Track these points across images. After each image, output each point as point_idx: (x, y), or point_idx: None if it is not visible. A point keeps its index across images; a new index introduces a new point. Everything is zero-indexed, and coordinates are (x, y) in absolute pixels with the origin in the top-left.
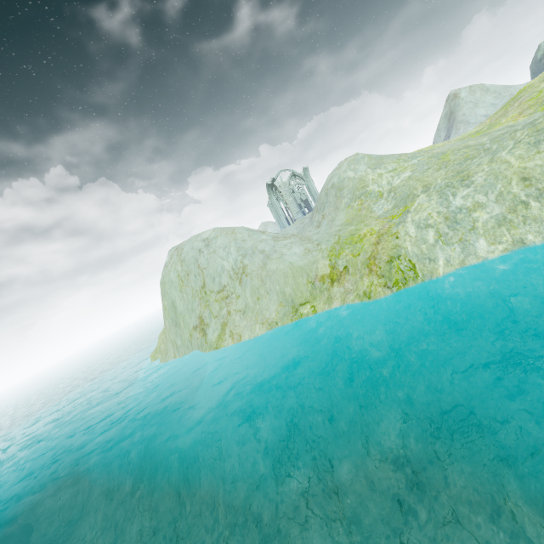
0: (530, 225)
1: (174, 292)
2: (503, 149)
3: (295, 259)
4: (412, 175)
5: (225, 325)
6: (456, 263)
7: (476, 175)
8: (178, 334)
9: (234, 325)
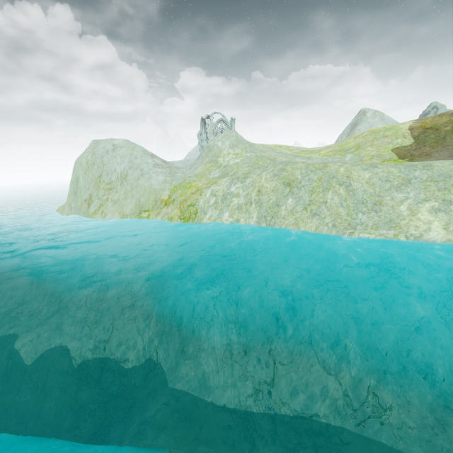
0: (246, 214)
1: (81, 172)
2: (267, 171)
3: (155, 183)
4: (239, 162)
5: (102, 206)
6: (213, 219)
7: (249, 179)
8: (74, 200)
9: (106, 207)
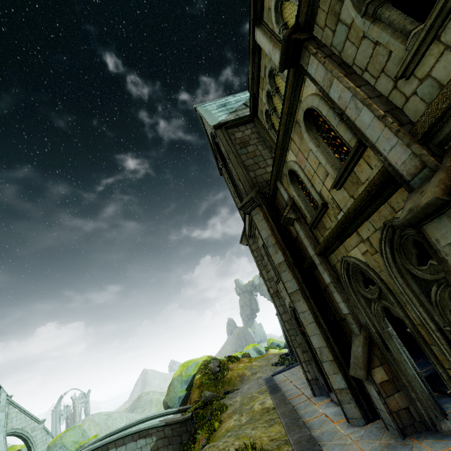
0: None
1: None
2: None
3: None
4: None
5: None
6: None
7: None
8: None
9: None
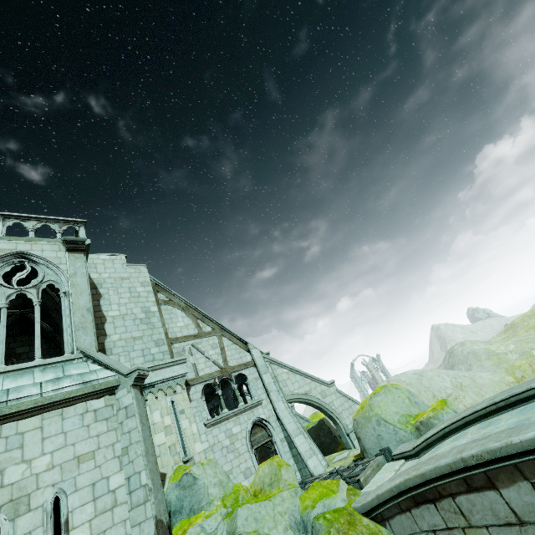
0: None
1: None
2: None
3: (490, 377)
4: (516, 346)
5: None
6: None
7: None
8: None
9: None
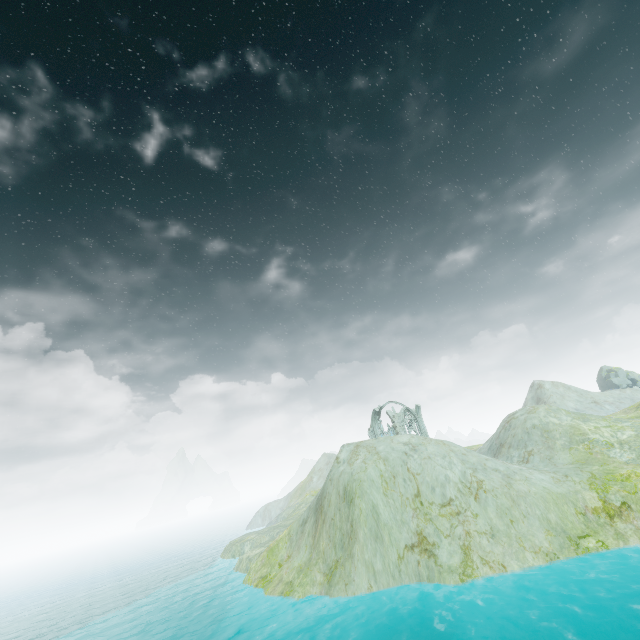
0: None
1: (376, 494)
2: None
3: (548, 485)
4: (639, 434)
5: (468, 549)
6: None
7: None
8: (378, 552)
9: (482, 549)
